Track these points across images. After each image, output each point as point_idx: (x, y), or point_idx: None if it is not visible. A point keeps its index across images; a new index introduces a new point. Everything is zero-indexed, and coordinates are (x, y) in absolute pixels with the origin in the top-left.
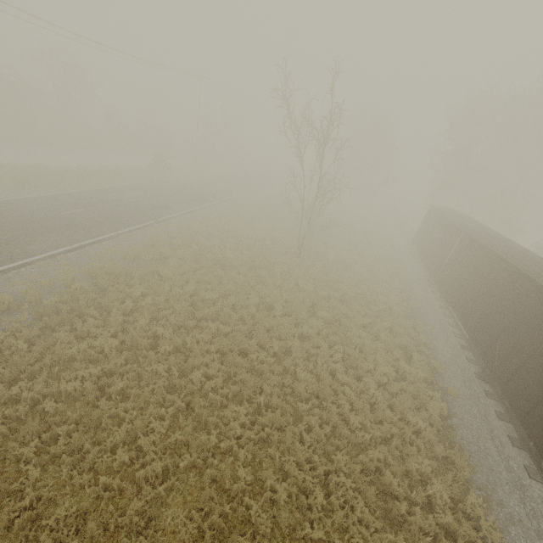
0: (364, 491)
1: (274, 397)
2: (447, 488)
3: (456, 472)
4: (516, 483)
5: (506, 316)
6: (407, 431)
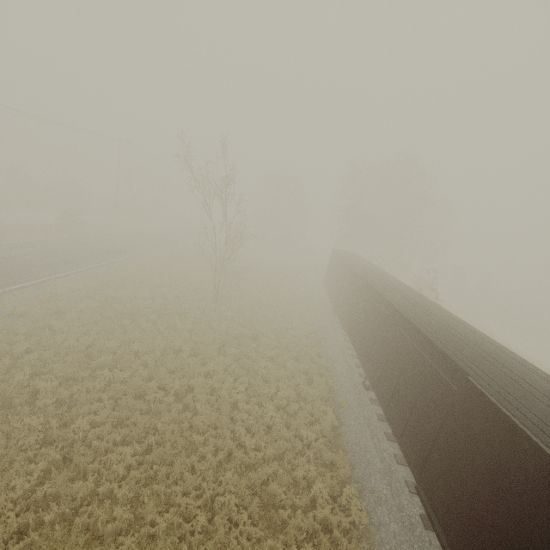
0: (250, 506)
1: (167, 433)
2: (327, 486)
3: (339, 472)
4: (386, 470)
5: (374, 331)
6: (297, 443)
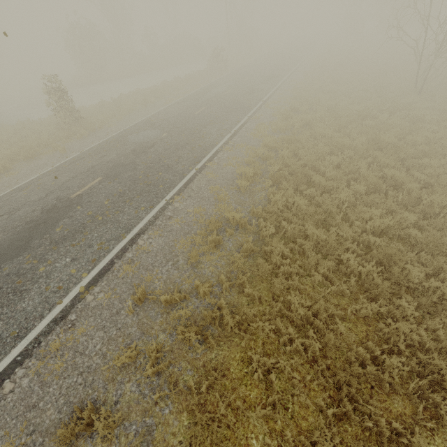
0: None
1: None
2: None
3: None
4: None
5: None
6: None
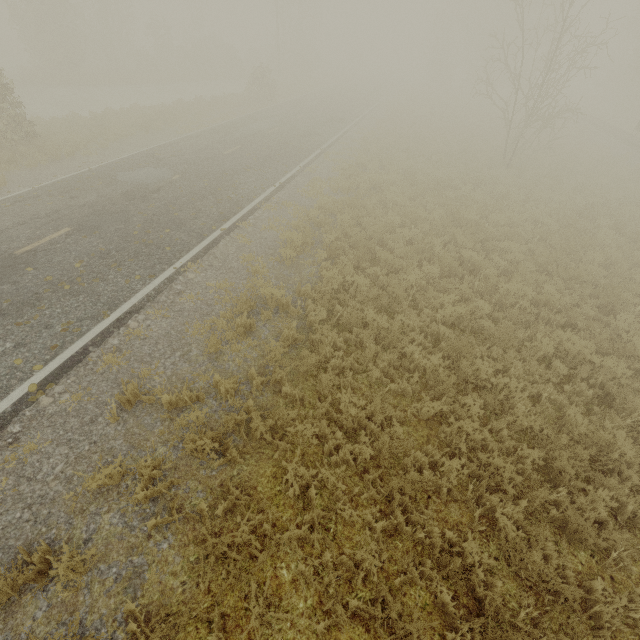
0: None
1: None
2: None
3: None
4: None
5: None
6: None
